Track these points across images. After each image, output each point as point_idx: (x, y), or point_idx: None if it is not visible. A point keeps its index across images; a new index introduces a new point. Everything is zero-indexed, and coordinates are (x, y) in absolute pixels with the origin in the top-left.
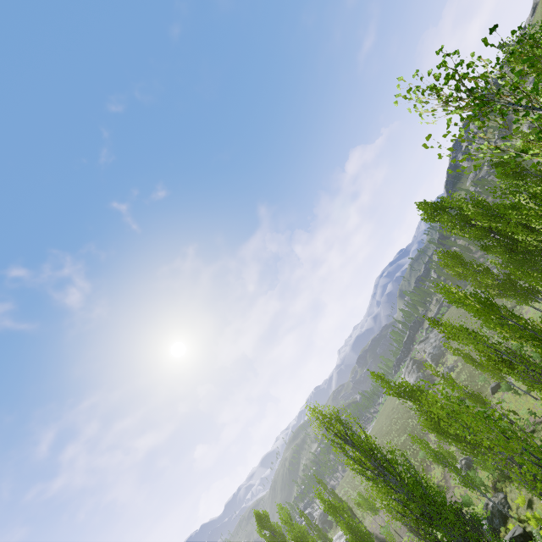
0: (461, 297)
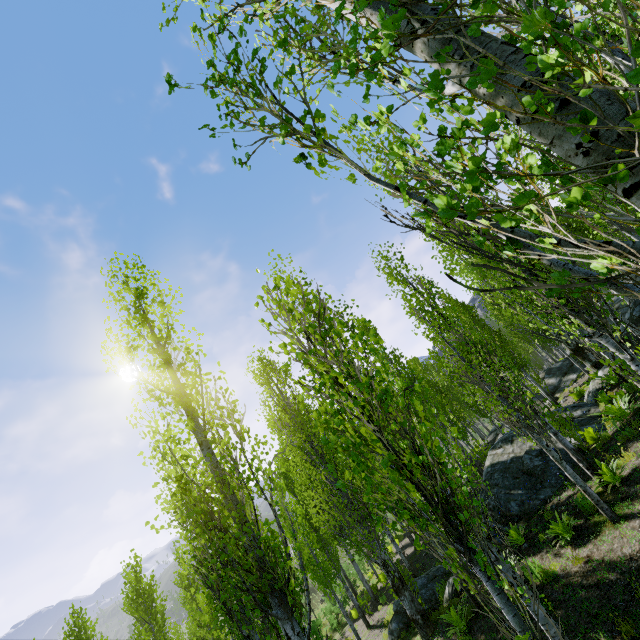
0: (132, 578)
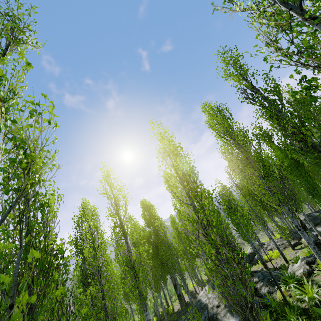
0: None
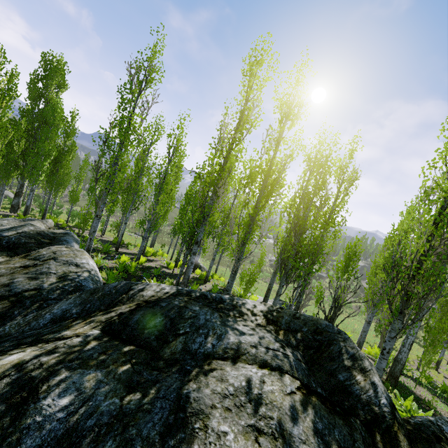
0: None
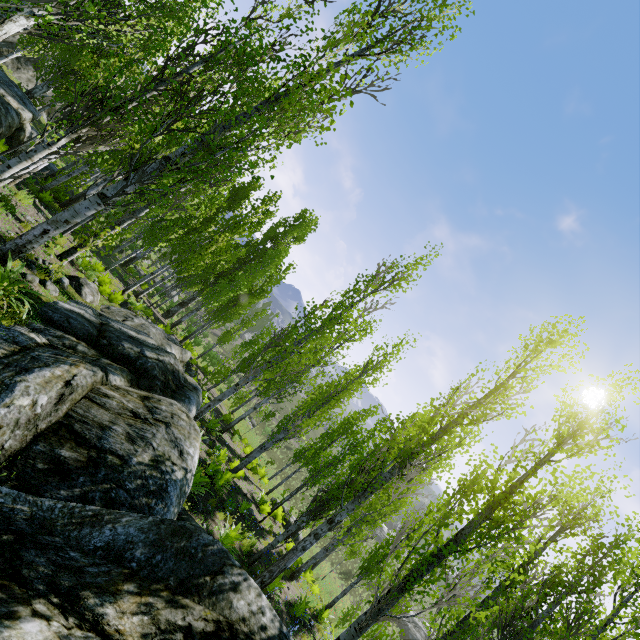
0: None
